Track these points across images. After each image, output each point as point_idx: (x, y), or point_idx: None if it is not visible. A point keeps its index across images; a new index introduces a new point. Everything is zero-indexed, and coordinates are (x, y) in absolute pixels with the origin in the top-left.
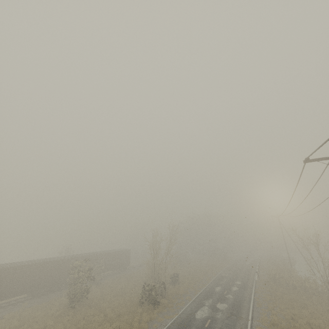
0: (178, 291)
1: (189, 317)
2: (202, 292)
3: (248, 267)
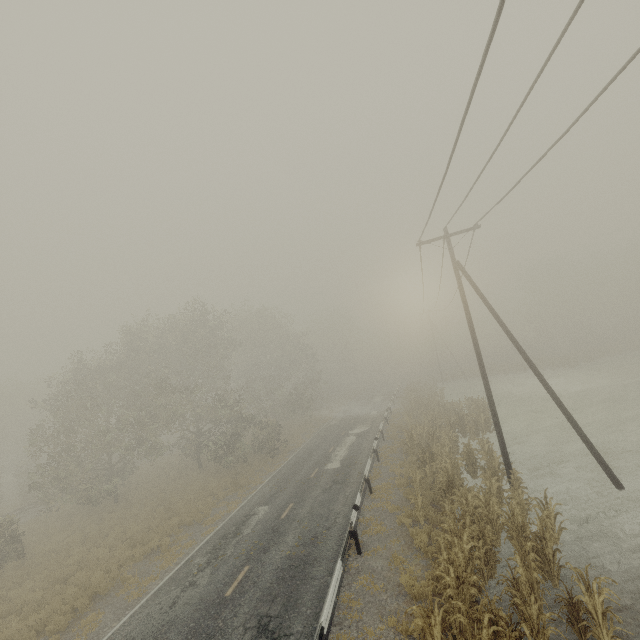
0: None
1: None
2: None
3: (327, 492)
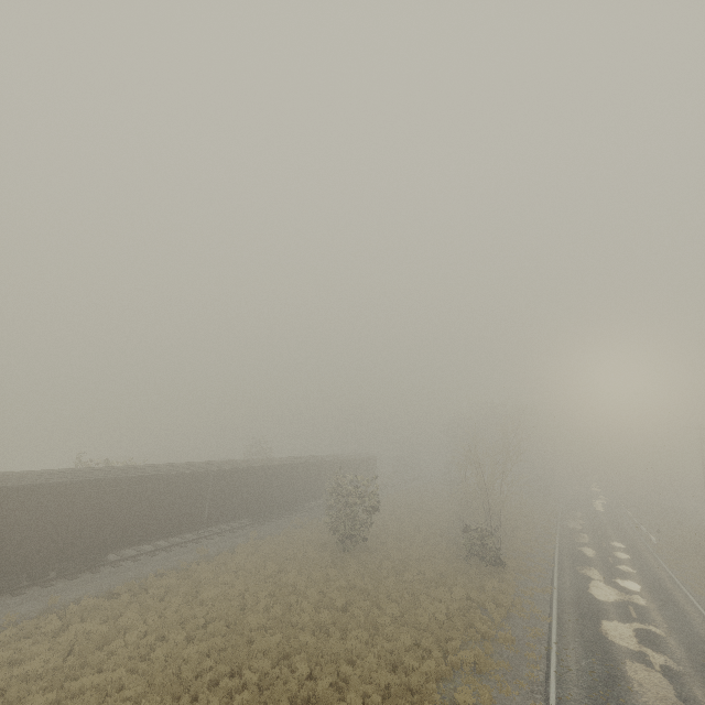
0: (512, 546)
1: (584, 596)
2: (563, 554)
3: (608, 516)
